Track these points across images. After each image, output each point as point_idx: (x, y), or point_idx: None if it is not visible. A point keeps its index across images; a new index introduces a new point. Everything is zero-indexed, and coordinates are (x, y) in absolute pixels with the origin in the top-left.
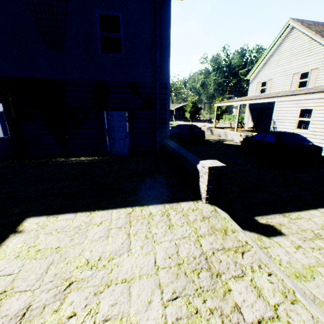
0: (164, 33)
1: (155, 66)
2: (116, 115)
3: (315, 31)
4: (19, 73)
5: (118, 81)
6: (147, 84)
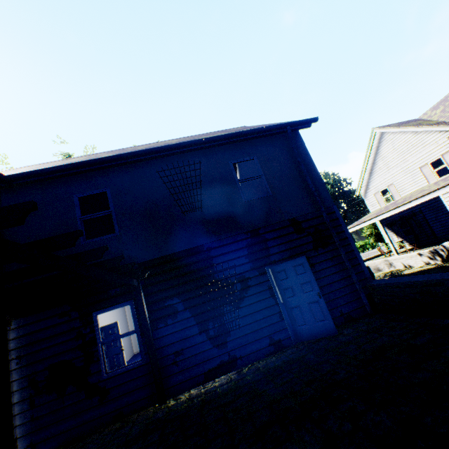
0: (305, 159)
1: (309, 193)
2: (290, 267)
3: (411, 125)
4: (153, 254)
5: (273, 223)
6: (309, 215)
